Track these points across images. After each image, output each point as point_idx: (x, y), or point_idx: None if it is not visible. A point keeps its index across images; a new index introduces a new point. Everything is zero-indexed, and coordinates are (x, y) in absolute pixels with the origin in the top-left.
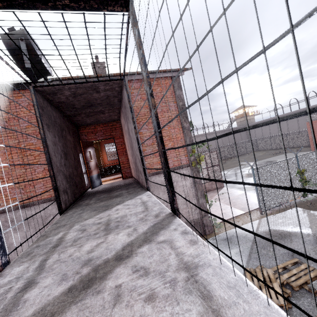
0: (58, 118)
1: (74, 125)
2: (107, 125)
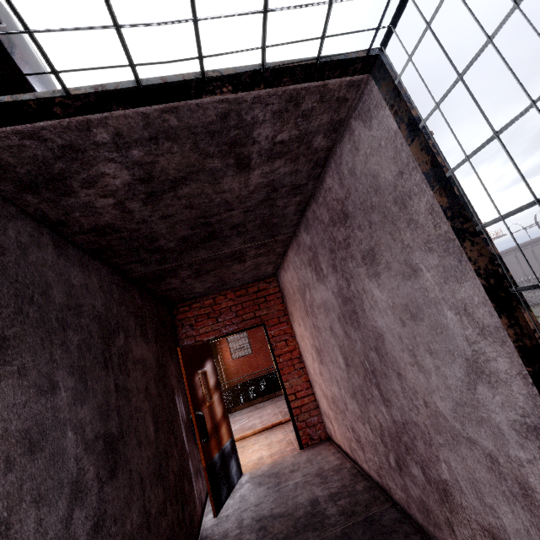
0: (95, 290)
1: (162, 303)
2: (244, 291)
